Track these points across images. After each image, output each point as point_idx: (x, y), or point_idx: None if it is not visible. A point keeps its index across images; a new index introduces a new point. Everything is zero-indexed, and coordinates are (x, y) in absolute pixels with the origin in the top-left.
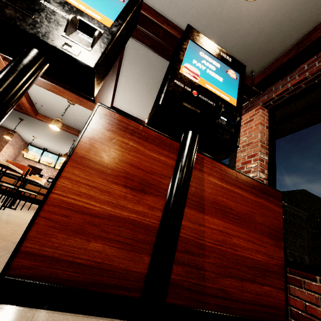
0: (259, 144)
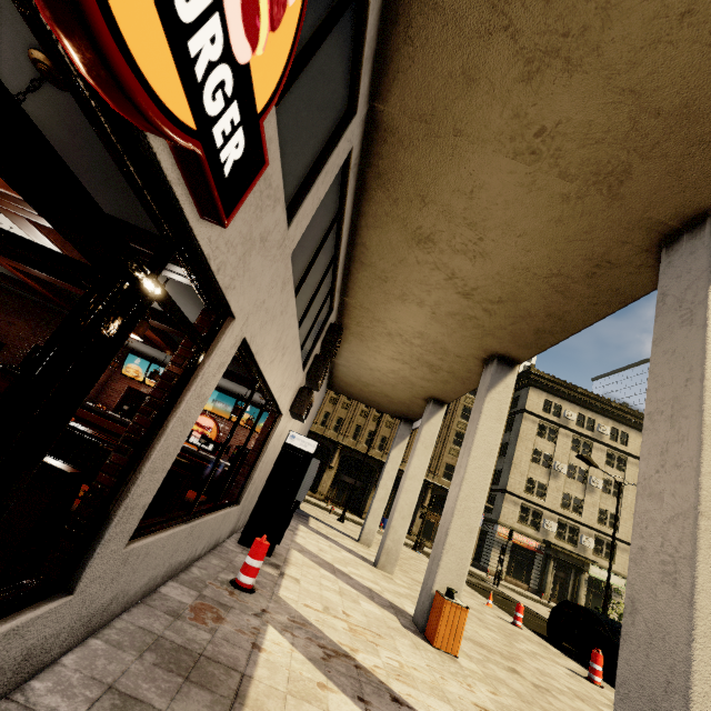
0: (156, 382)
